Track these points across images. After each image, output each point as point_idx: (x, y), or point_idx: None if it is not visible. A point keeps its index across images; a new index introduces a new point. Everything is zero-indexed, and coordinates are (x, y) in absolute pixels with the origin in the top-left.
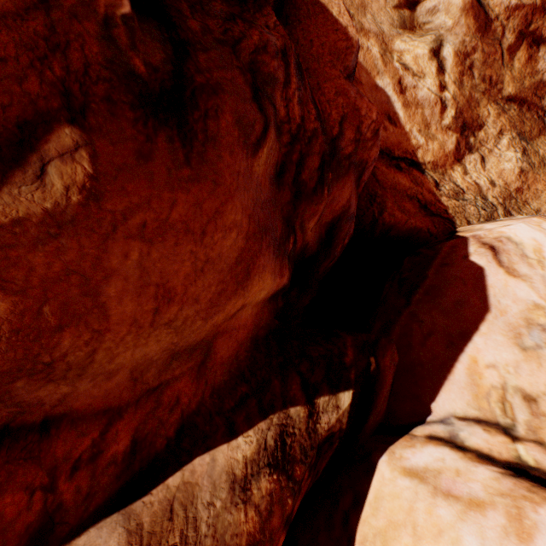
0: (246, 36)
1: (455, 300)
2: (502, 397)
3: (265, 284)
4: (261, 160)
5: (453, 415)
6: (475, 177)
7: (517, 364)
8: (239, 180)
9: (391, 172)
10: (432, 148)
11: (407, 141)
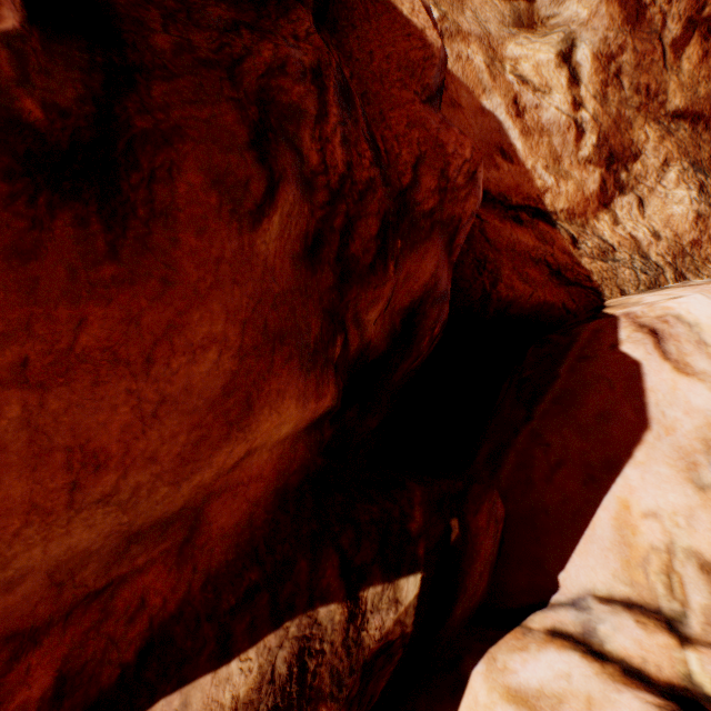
0: (253, 52)
1: (598, 412)
2: (666, 566)
3: (285, 416)
4: (269, 234)
5: (591, 594)
6: (630, 228)
7: (691, 512)
8: (221, 270)
9: (506, 227)
10: (565, 190)
11: (529, 182)
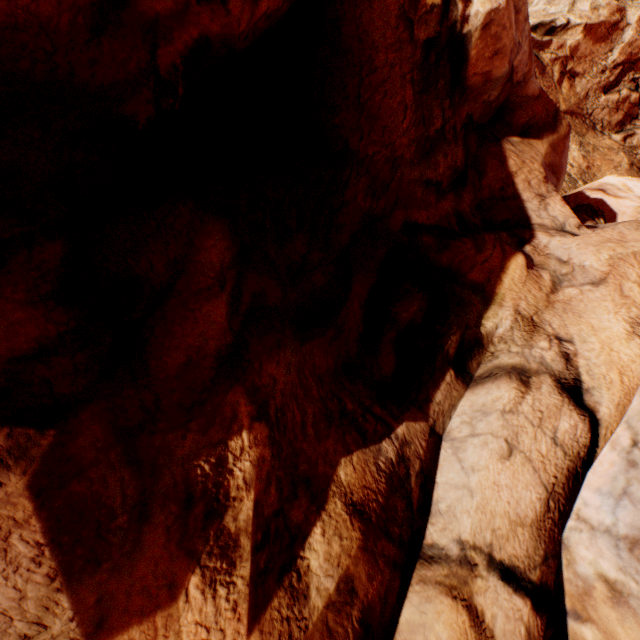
0: None
1: None
2: None
3: None
4: None
5: None
6: None
7: None
8: None
9: None
10: None
11: None
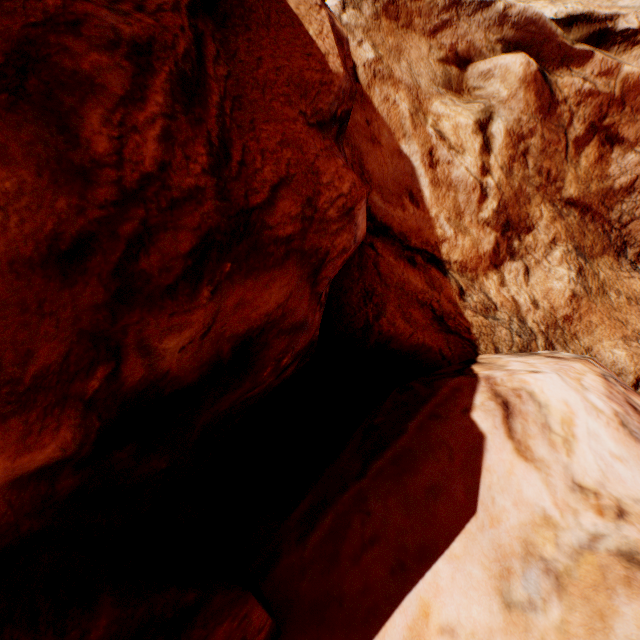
0: None
1: (430, 484)
2: None
3: None
4: None
5: None
6: (514, 292)
7: (490, 637)
8: None
9: (400, 266)
10: (462, 243)
11: (430, 228)
